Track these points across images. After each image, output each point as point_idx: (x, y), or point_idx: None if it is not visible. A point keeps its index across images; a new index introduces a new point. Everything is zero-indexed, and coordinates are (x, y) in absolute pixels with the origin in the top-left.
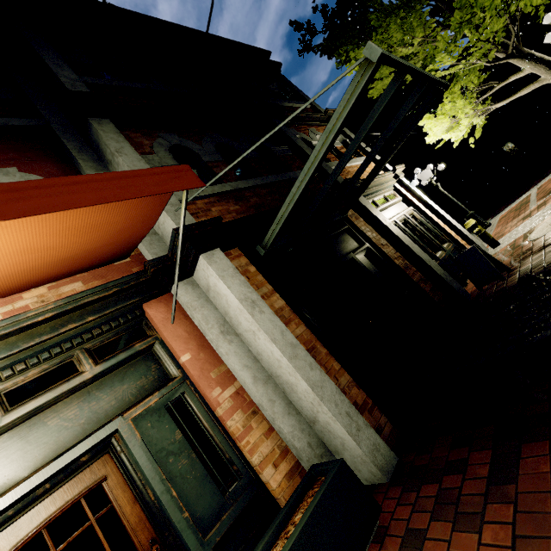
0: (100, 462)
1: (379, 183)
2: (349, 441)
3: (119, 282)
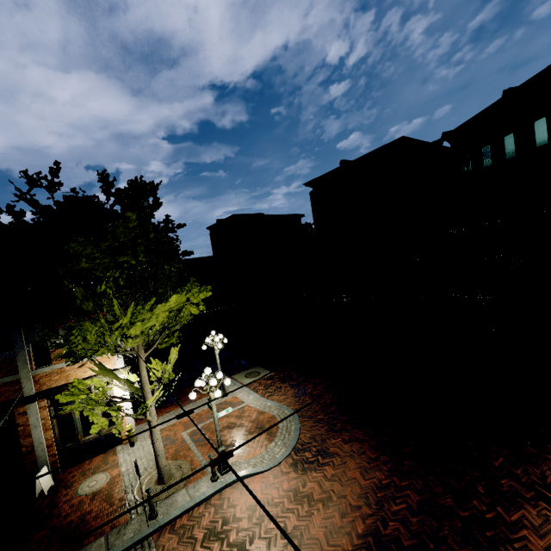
0: None
1: None
2: None
3: None
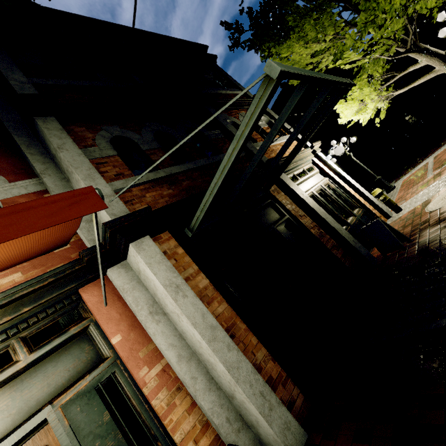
0: (42, 432)
1: (299, 159)
2: (262, 421)
3: (54, 273)
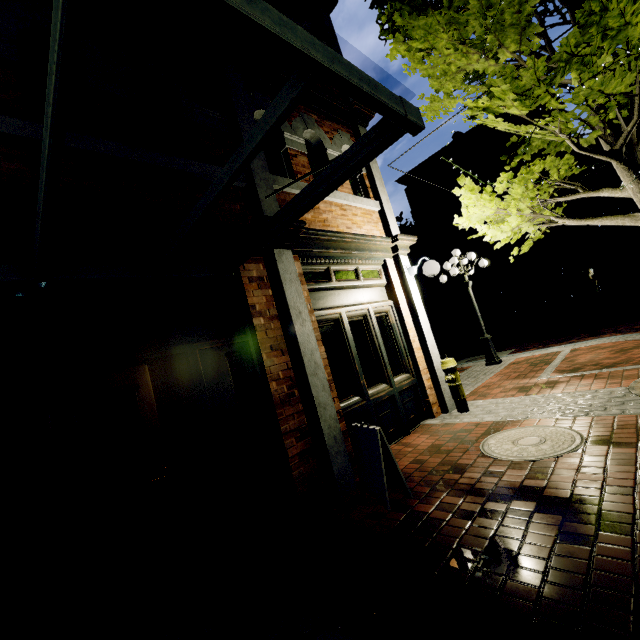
0: None
1: (356, 247)
2: None
3: None
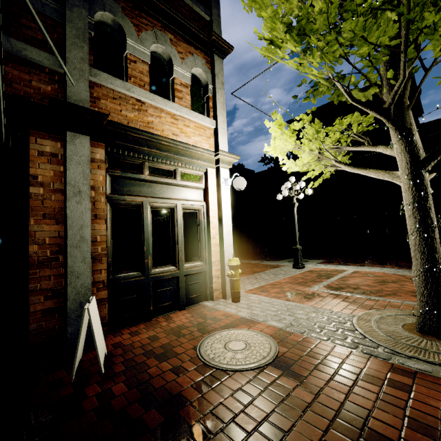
0: None
1: (175, 151)
2: None
3: None
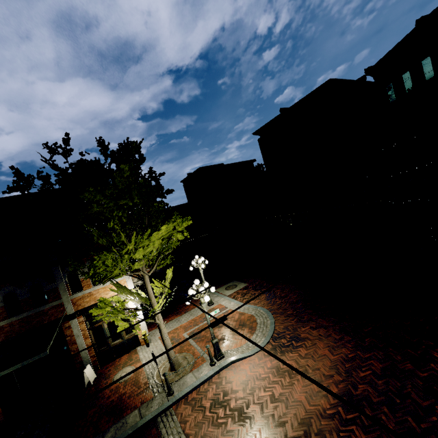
0: None
1: None
2: None
3: None
